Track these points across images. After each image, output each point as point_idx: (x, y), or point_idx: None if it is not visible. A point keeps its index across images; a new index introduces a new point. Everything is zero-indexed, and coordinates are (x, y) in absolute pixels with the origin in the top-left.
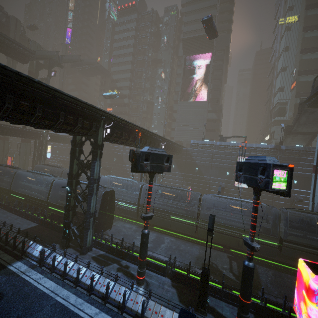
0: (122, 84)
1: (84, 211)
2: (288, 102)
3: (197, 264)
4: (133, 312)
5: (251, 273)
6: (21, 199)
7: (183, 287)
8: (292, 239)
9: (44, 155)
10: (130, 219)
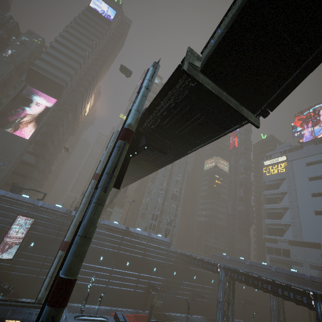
0: None
1: None
2: None
3: None
4: None
5: None
6: None
7: None
8: None
9: None
10: None
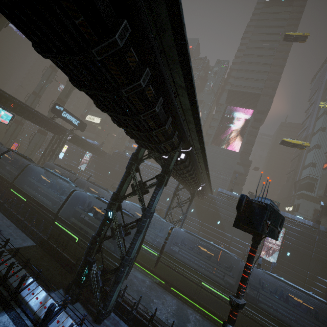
0: None
1: (122, 253)
2: (318, 179)
3: None
4: None
5: None
6: (21, 200)
7: None
8: None
9: (57, 153)
10: (142, 266)
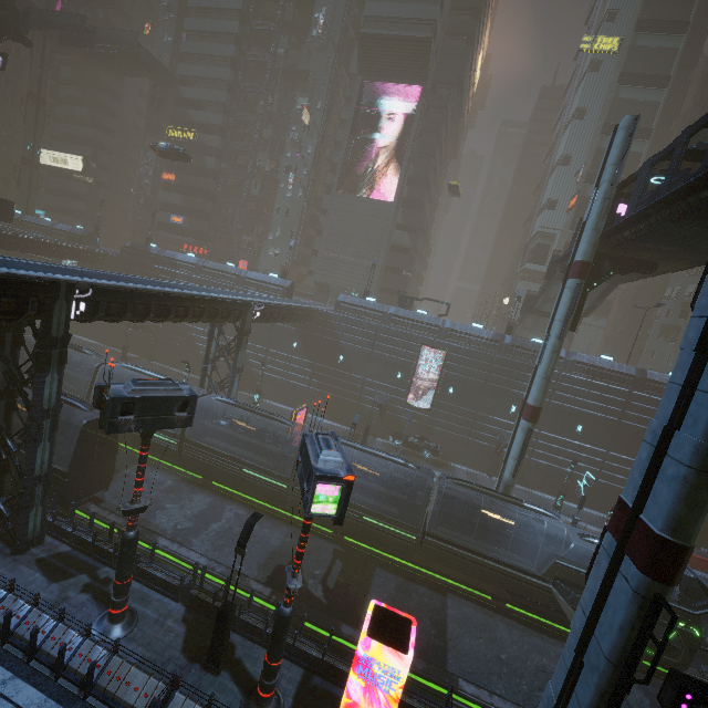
0: (205, 118)
1: (21, 472)
2: (557, 236)
3: (266, 567)
4: (78, 677)
5: (283, 624)
6: None
7: (202, 623)
8: (439, 533)
9: None
10: (167, 462)
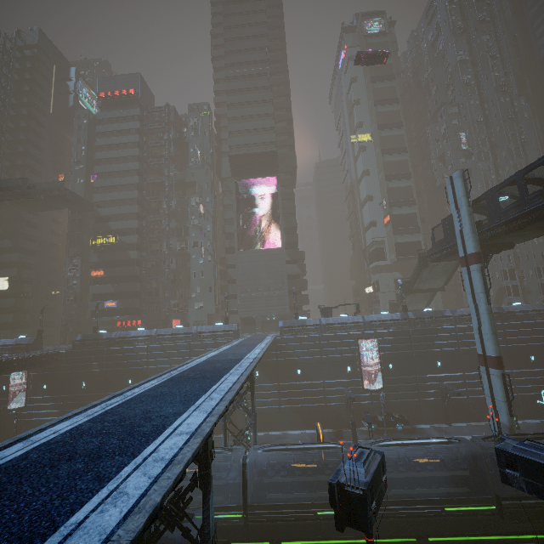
0: (123, 225)
1: None
2: (385, 241)
3: None
4: None
5: None
6: None
7: None
8: (512, 492)
9: None
10: (226, 543)
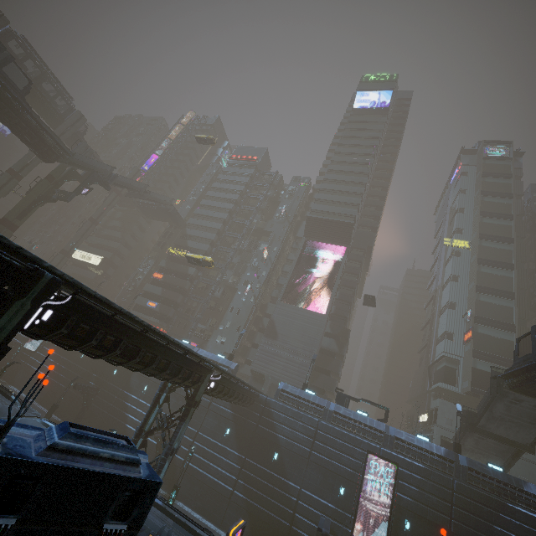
0: (197, 245)
1: None
2: (460, 361)
3: None
4: None
5: None
6: None
7: None
8: None
9: None
10: None
